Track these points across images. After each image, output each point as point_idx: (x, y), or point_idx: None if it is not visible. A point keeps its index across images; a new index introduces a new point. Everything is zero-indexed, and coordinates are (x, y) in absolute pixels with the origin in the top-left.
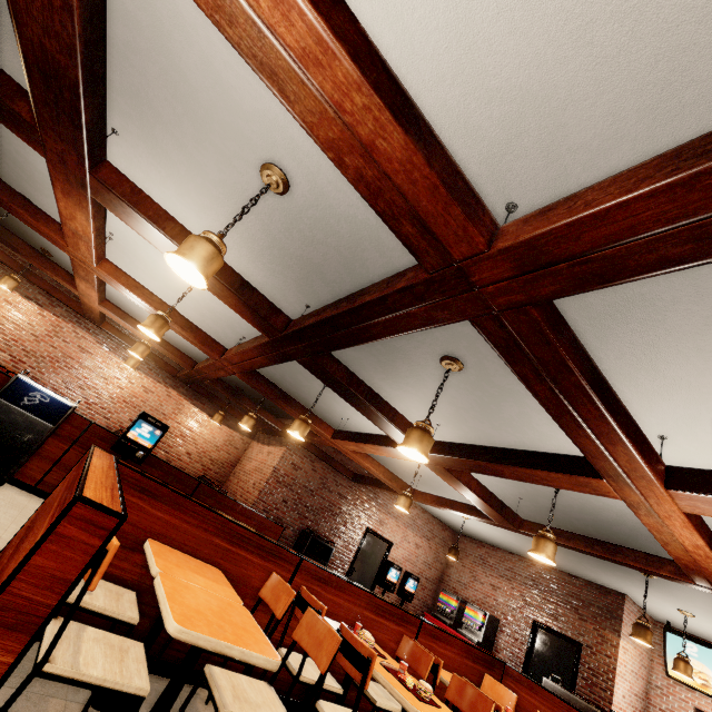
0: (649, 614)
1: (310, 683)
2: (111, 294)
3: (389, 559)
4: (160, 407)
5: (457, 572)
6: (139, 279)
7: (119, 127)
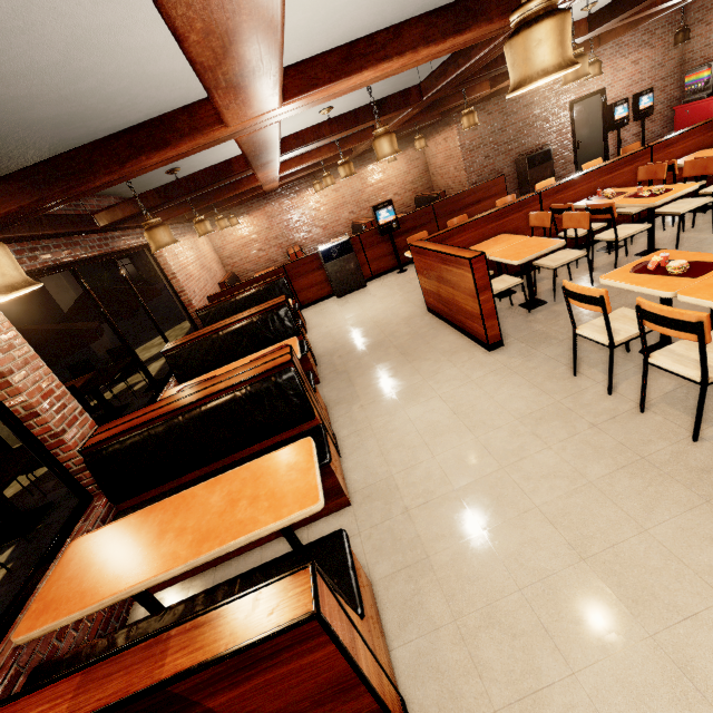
0: None
1: (585, 234)
2: None
3: (609, 103)
4: (353, 190)
5: (701, 38)
6: None
7: None
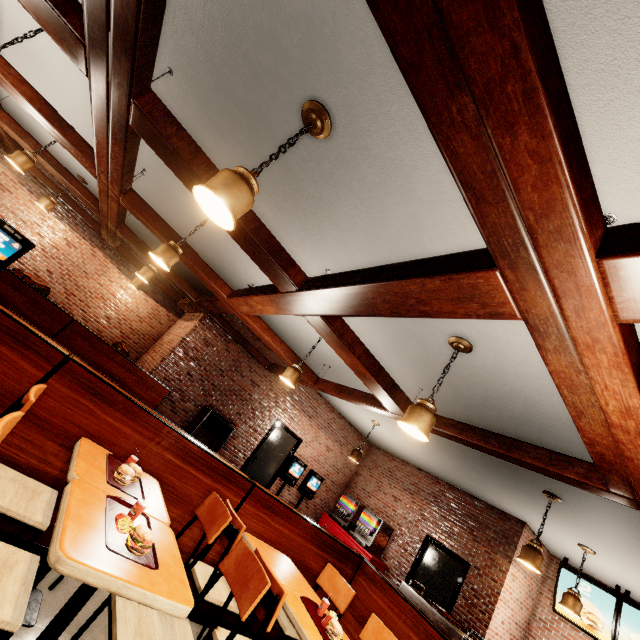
0: (547, 548)
1: None
2: (27, 121)
3: (296, 455)
4: (83, 265)
5: (364, 480)
6: (26, 76)
7: None
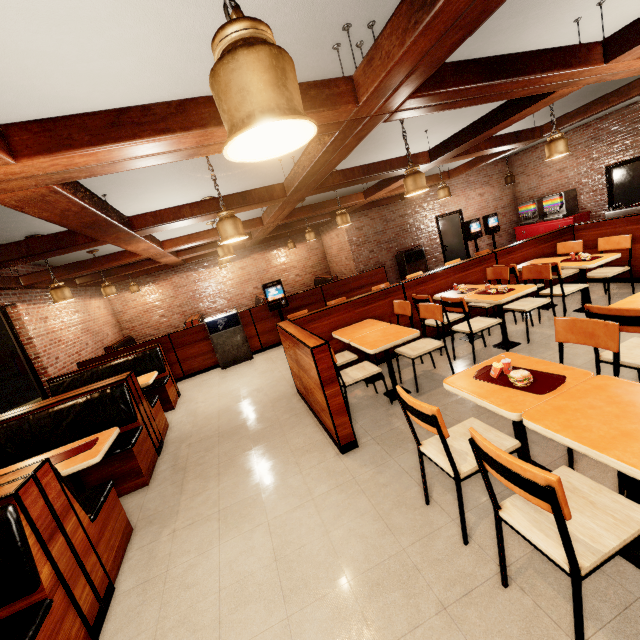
0: None
1: (445, 324)
2: None
3: (465, 220)
4: (259, 269)
5: (525, 184)
6: (178, 229)
7: (104, 192)
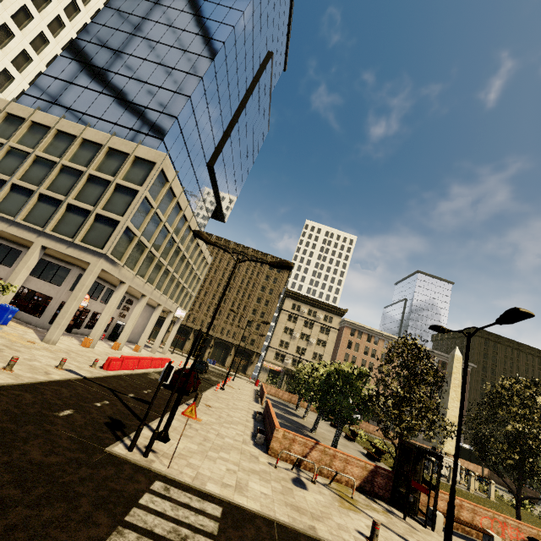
0: None
1: None
2: None
3: (35, 295)
4: None
5: None
6: None
7: None
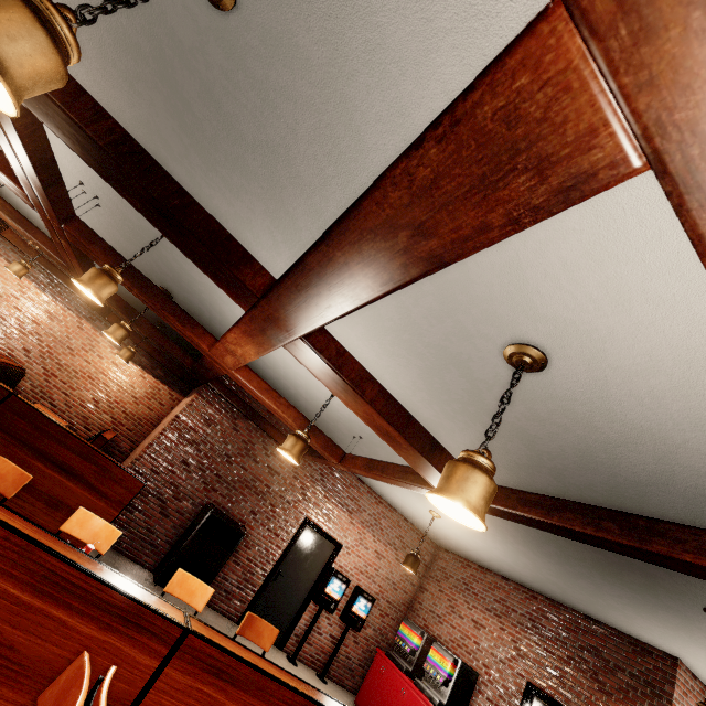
0: None
1: None
2: None
3: (335, 566)
4: (67, 340)
5: (432, 598)
6: None
7: None
